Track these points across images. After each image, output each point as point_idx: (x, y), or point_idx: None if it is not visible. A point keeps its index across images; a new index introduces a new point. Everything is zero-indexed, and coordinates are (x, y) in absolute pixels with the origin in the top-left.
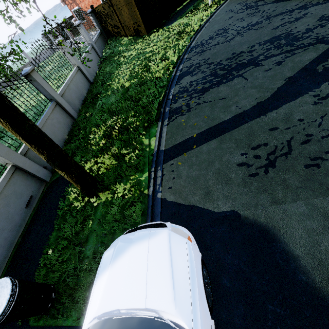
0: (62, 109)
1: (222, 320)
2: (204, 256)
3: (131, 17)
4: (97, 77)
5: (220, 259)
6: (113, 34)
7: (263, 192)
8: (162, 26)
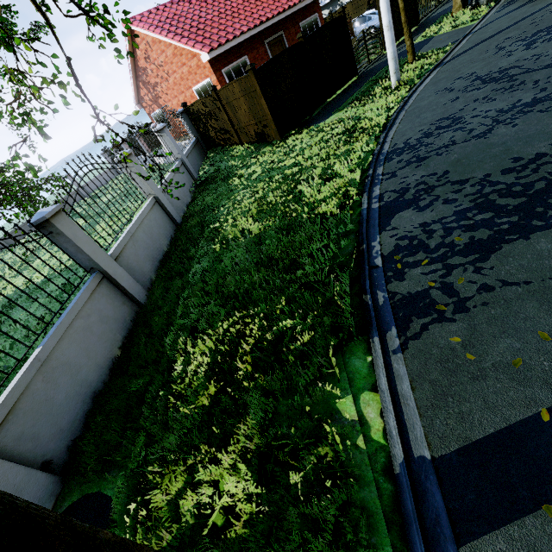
0: (114, 287)
1: None
2: None
3: (252, 114)
4: (189, 214)
5: None
6: (218, 143)
7: None
8: (305, 126)
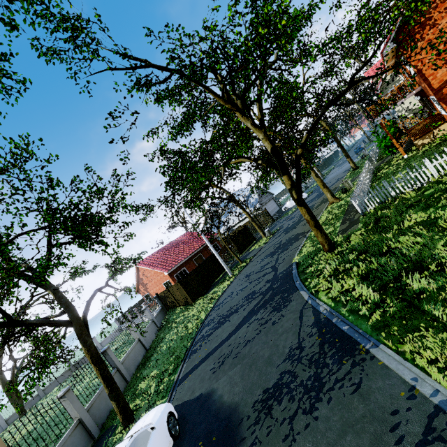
0: (120, 374)
1: (180, 445)
2: (181, 423)
3: (181, 295)
4: (152, 344)
5: (188, 420)
6: (171, 307)
7: (215, 378)
8: (204, 295)
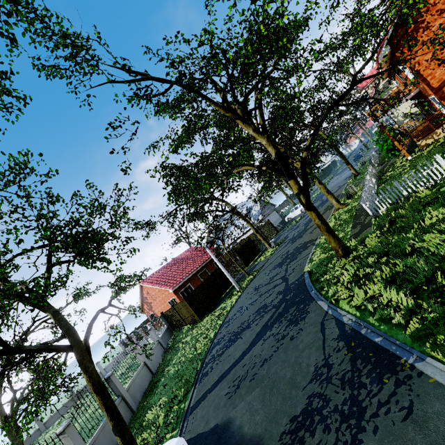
0: (125, 403)
1: None
2: None
3: (188, 312)
4: (159, 367)
5: None
6: (177, 326)
7: (231, 405)
8: (211, 311)
